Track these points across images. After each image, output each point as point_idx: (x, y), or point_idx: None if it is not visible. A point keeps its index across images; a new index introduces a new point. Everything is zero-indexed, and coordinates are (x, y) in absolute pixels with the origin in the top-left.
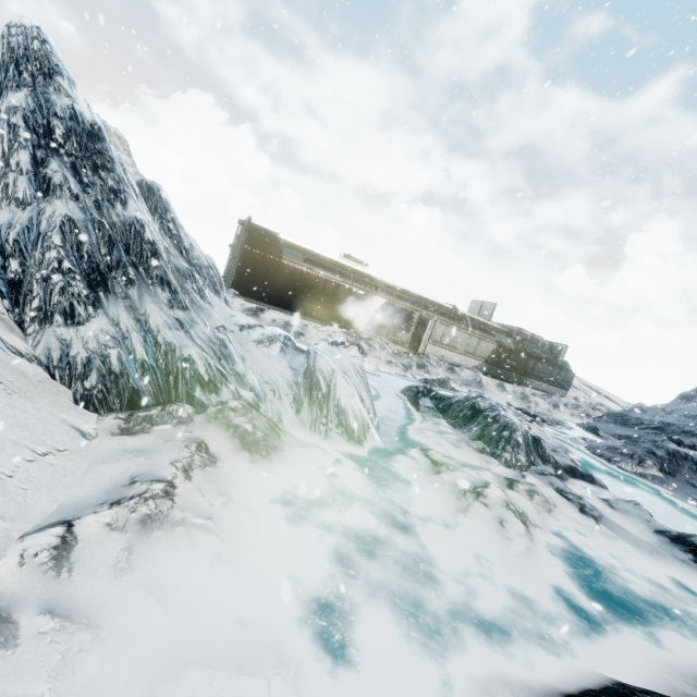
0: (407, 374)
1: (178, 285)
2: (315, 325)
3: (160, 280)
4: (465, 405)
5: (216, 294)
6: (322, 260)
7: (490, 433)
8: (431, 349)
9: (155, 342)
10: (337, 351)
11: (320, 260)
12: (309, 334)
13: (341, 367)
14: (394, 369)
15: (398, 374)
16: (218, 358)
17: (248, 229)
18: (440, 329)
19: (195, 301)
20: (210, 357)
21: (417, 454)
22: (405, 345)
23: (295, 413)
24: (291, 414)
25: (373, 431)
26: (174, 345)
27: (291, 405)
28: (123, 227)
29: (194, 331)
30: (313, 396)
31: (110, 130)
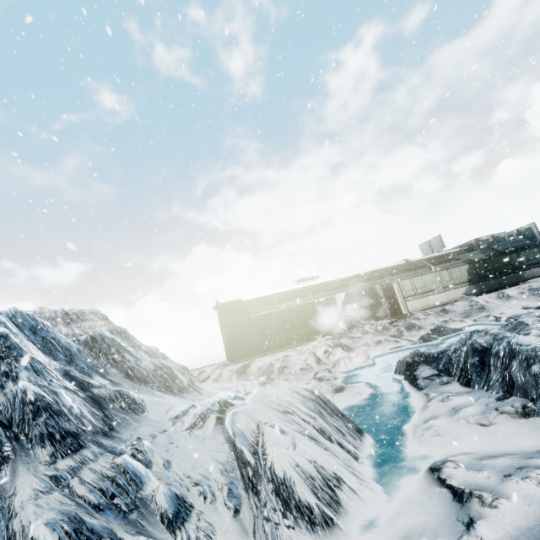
0: (401, 342)
1: (72, 427)
2: (300, 348)
3: (39, 437)
4: (465, 351)
5: (167, 391)
6: (281, 296)
7: (516, 379)
8: (412, 304)
9: (9, 534)
10: (271, 389)
11: (279, 297)
12: (292, 363)
13: (279, 407)
14: (386, 346)
15: (391, 348)
16: (108, 499)
17: (219, 309)
18: (406, 284)
19: (120, 421)
20: (81, 513)
21: (429, 484)
22: (387, 316)
23: (233, 515)
24: (227, 521)
25: (348, 481)
26: (27, 527)
27: (226, 505)
28: (9, 402)
29: (77, 478)
30: (244, 478)
31: (86, 312)
